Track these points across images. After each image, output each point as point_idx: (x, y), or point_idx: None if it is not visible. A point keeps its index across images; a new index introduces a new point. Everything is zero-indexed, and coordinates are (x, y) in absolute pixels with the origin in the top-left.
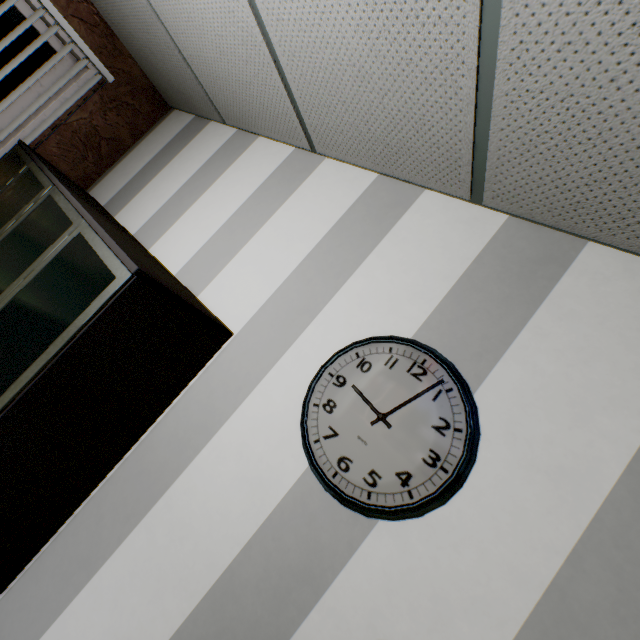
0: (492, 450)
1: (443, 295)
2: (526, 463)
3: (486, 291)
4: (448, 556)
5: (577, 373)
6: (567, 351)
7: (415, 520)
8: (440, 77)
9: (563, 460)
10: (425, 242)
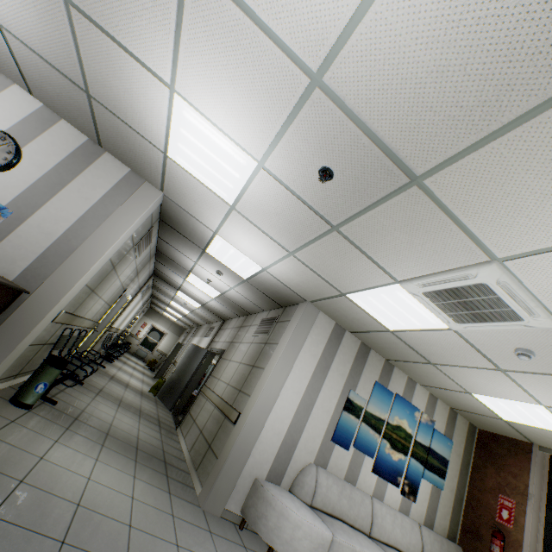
0: (25, 161)
1: (18, 122)
2: (34, 164)
3: (32, 124)
4: (10, 180)
5: (51, 148)
6: (50, 143)
7: (1, 173)
8: (6, 56)
9: (42, 164)
10: (13, 103)
